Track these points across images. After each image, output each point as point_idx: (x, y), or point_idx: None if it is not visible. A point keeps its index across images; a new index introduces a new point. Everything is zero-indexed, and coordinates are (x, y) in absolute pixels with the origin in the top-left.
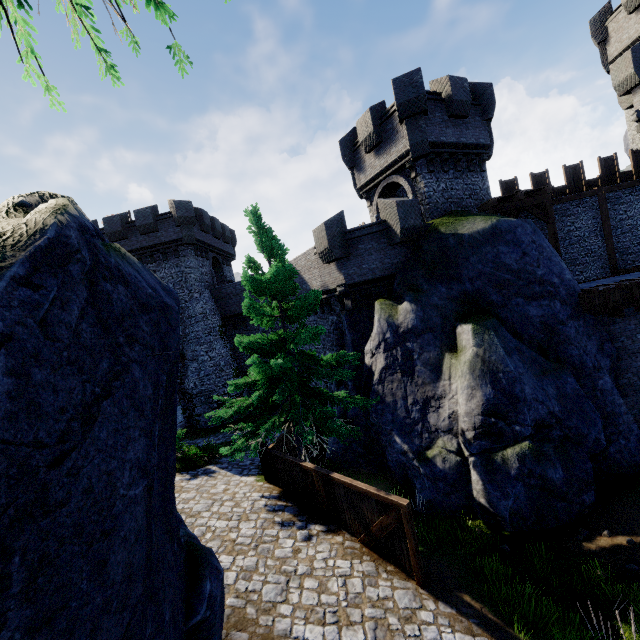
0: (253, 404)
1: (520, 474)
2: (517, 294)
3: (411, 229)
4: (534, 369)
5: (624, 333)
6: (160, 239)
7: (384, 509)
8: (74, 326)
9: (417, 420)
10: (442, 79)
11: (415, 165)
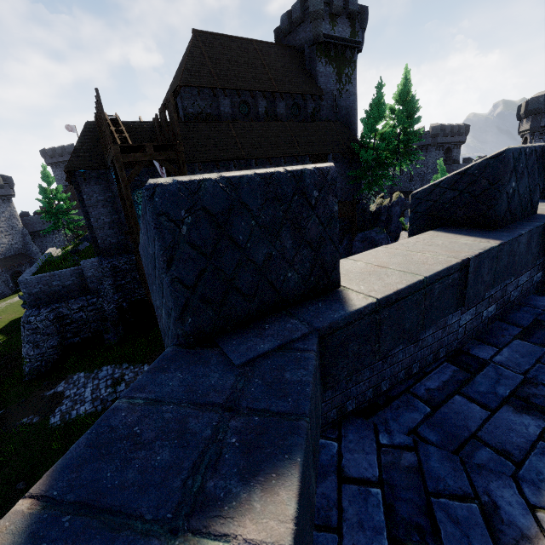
0: None
1: None
2: None
3: None
4: None
5: None
6: (421, 144)
7: None
8: (398, 203)
9: None
10: None
11: (534, 134)
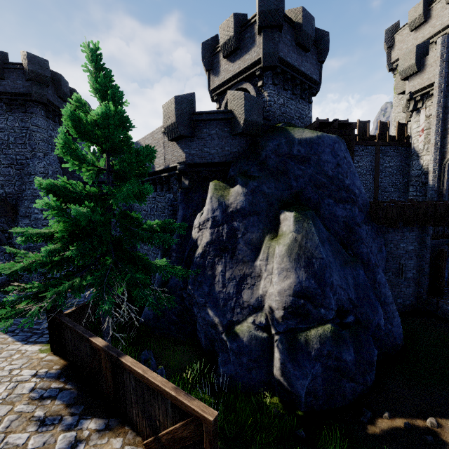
0: (52, 261)
1: (320, 355)
2: (329, 196)
3: (253, 123)
4: (339, 259)
5: (393, 241)
6: (5, 88)
7: (181, 415)
8: None
9: (232, 295)
10: (297, 9)
11: (263, 75)
